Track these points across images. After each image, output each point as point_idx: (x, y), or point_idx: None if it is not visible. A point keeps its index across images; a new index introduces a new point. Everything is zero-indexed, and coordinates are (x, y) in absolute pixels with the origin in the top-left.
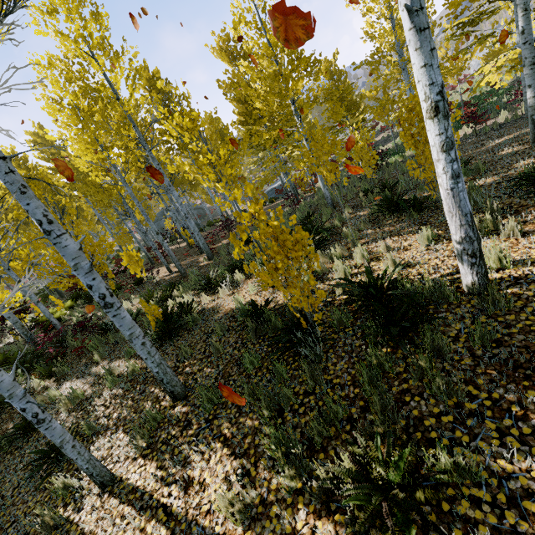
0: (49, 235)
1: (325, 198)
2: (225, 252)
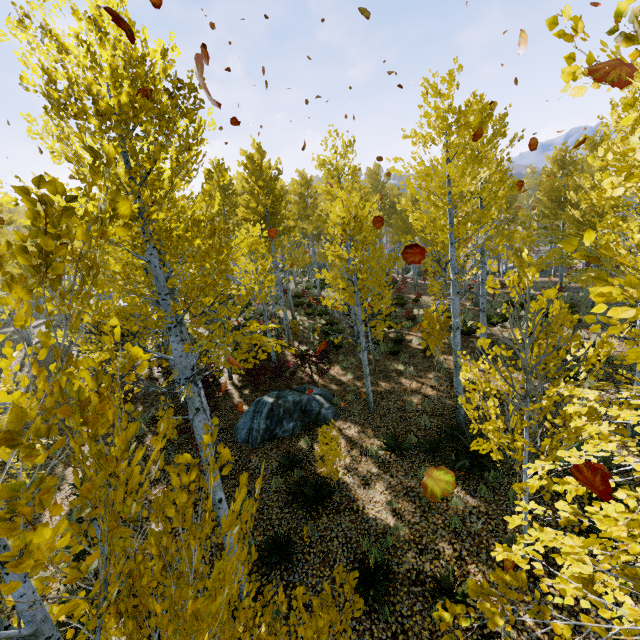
0: (482, 284)
1: (589, 300)
2: (488, 306)
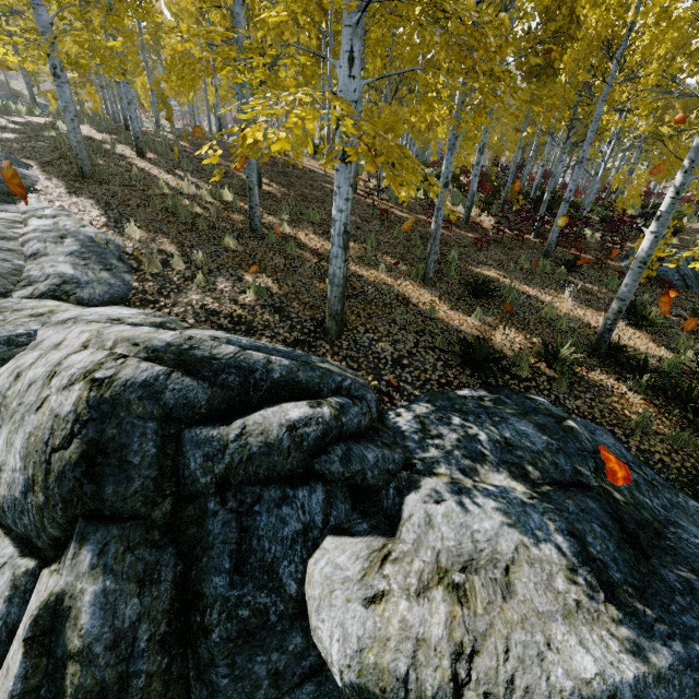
0: None
1: None
2: None
